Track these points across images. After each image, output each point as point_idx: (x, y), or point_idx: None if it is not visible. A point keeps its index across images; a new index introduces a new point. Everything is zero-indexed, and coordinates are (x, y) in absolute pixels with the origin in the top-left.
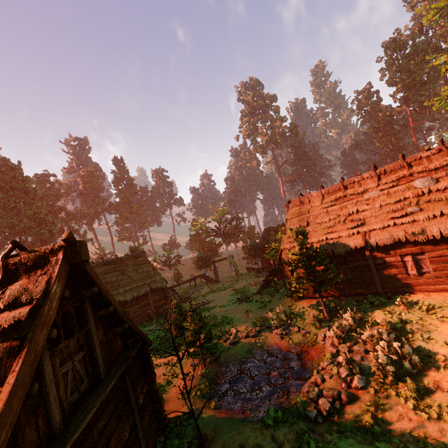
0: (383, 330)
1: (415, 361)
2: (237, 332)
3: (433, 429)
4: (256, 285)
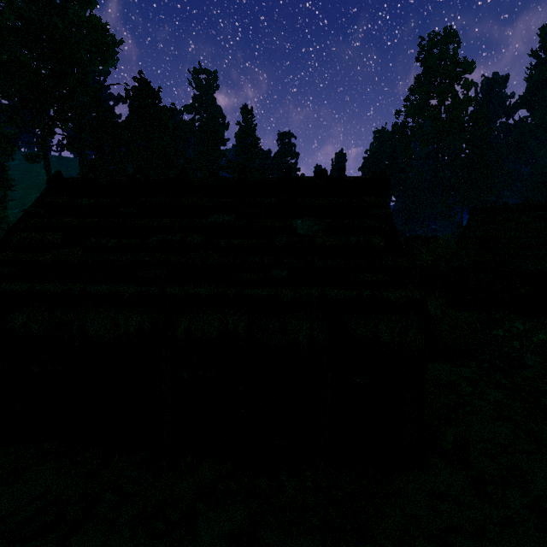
0: None
1: None
2: None
3: None
4: None
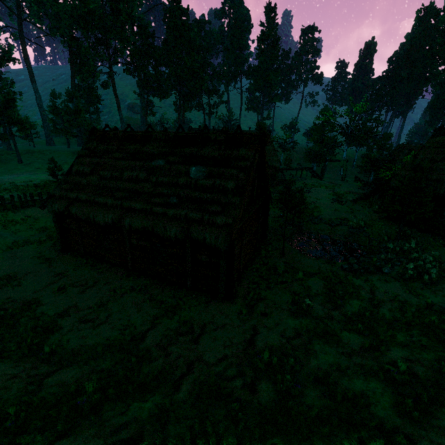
0: (430, 258)
1: (432, 277)
2: (321, 219)
3: (406, 296)
4: (355, 195)
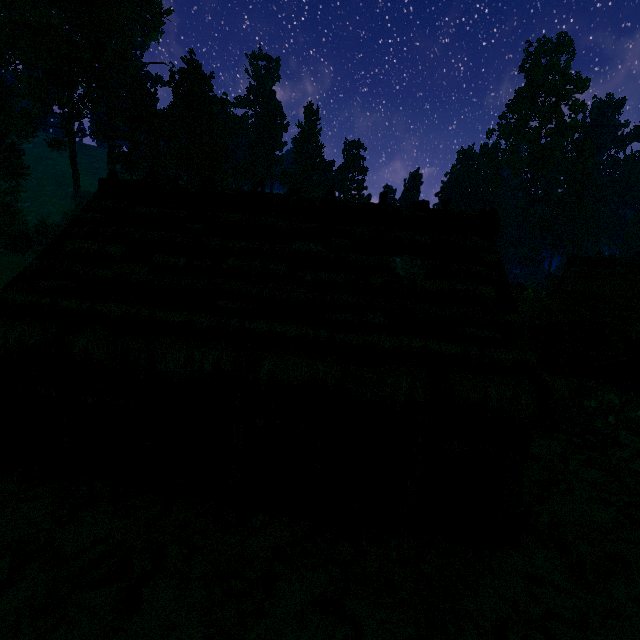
0: None
1: None
2: None
3: None
4: None
